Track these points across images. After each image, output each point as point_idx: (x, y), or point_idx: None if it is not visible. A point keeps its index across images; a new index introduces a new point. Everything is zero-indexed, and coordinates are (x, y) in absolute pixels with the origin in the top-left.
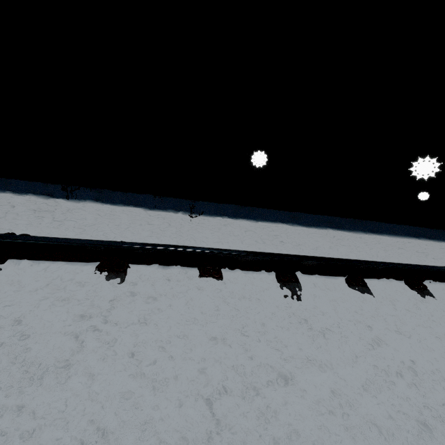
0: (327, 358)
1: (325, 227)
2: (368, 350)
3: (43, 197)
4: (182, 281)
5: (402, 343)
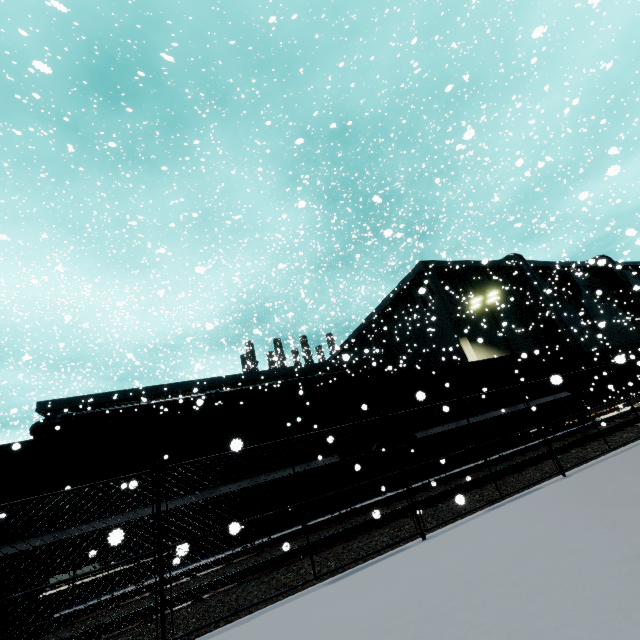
0: None
1: None
2: None
3: None
4: None
5: None
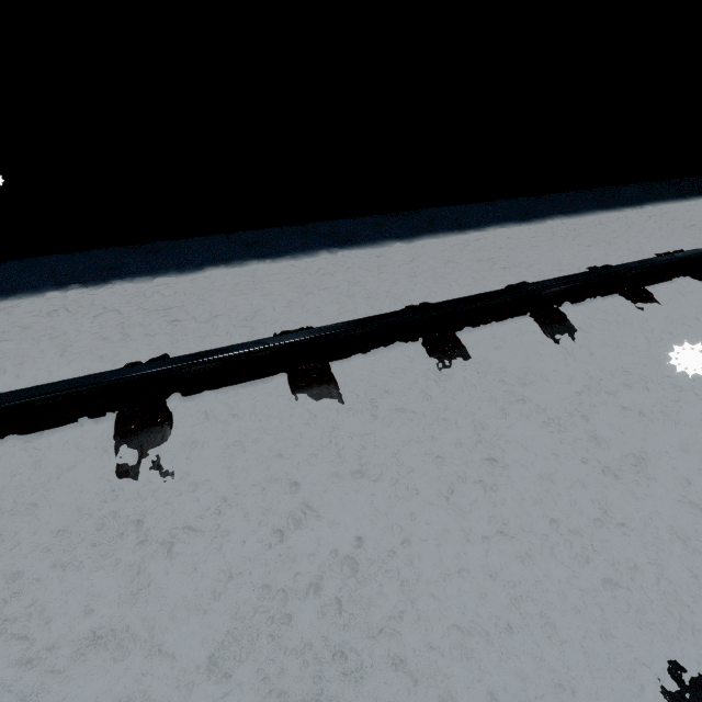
0: (152, 611)
1: (316, 249)
2: (263, 552)
3: None
4: None
5: (355, 500)
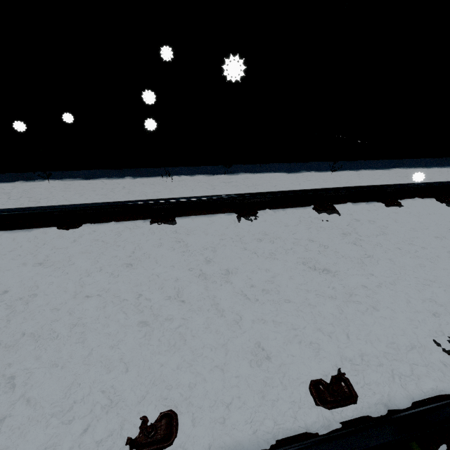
0: None
1: (430, 166)
2: None
3: (208, 176)
4: (377, 211)
5: None
